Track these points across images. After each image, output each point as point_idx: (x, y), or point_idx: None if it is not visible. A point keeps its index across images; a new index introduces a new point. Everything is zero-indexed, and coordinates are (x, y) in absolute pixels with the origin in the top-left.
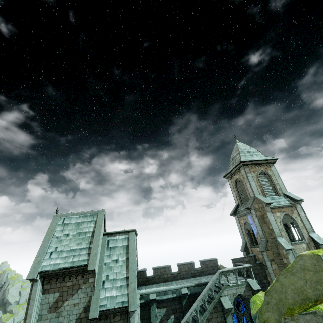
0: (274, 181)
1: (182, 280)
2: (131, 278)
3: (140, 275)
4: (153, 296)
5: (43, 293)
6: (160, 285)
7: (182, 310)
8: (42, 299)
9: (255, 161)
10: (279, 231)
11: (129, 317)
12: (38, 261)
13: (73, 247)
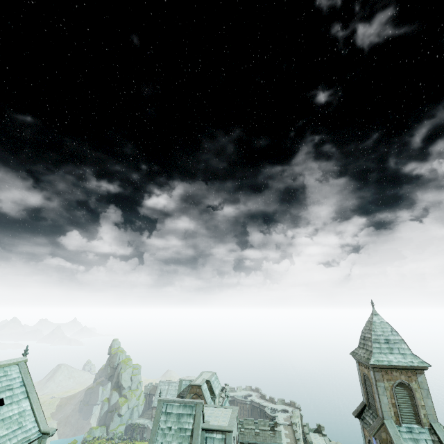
0: (418, 401)
1: None
2: None
3: None
4: None
5: None
6: None
7: None
8: None
9: (393, 365)
10: None
11: None
12: None
13: None
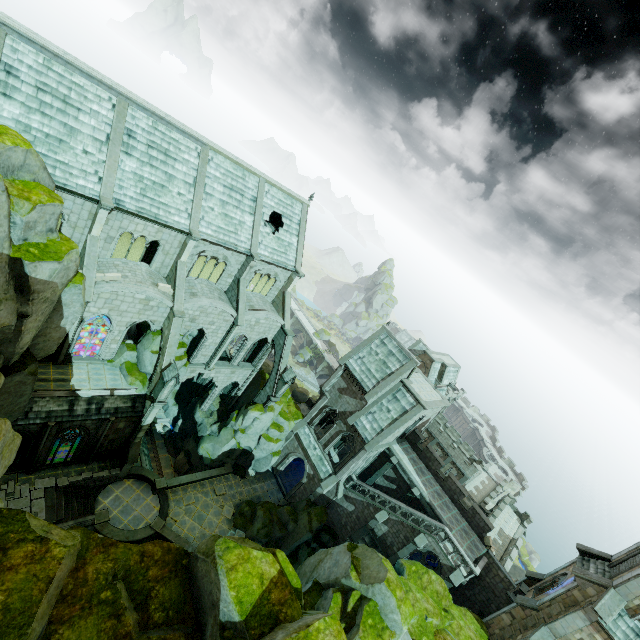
0: None
1: (438, 487)
2: (384, 434)
3: (413, 435)
4: (394, 460)
5: (341, 376)
6: (416, 462)
7: (404, 495)
8: (339, 379)
9: None
10: (561, 633)
11: (363, 448)
12: (349, 356)
13: (372, 369)
